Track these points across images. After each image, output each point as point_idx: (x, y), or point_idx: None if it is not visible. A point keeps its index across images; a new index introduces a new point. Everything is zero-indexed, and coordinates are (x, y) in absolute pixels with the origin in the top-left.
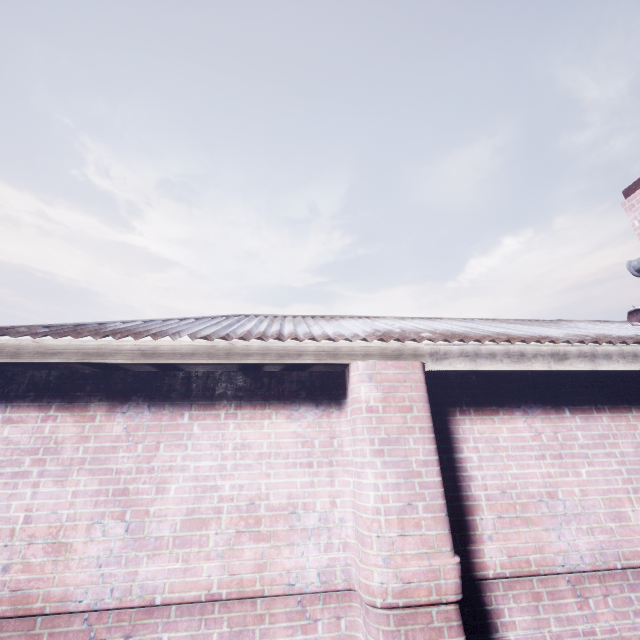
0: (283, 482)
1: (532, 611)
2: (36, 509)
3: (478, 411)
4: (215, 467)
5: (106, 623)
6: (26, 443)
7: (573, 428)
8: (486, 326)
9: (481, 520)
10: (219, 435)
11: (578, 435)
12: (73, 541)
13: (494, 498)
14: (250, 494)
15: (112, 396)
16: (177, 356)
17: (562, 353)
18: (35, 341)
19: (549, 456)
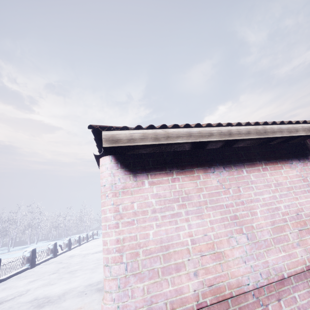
0: (305, 201)
1: None
2: (194, 234)
3: None
4: (271, 197)
5: (264, 294)
6: (169, 196)
7: None
8: None
9: None
10: (264, 180)
11: None
12: (223, 250)
13: None
14: (294, 209)
15: (202, 164)
16: (242, 135)
17: None
18: (163, 130)
19: None
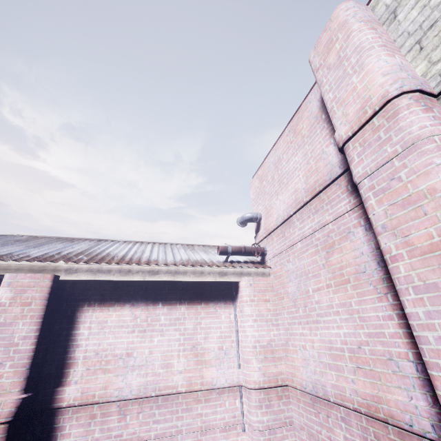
0: None
1: (86, 425)
2: None
3: (101, 304)
4: None
5: None
6: None
7: (160, 314)
8: (157, 250)
9: (74, 371)
10: None
11: (162, 318)
12: None
13: (89, 357)
14: None
15: None
16: None
17: (156, 270)
18: None
19: (137, 331)
